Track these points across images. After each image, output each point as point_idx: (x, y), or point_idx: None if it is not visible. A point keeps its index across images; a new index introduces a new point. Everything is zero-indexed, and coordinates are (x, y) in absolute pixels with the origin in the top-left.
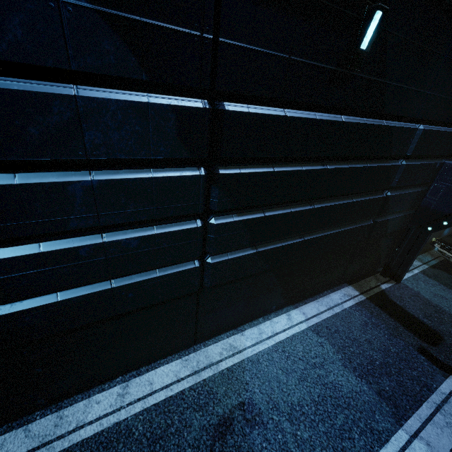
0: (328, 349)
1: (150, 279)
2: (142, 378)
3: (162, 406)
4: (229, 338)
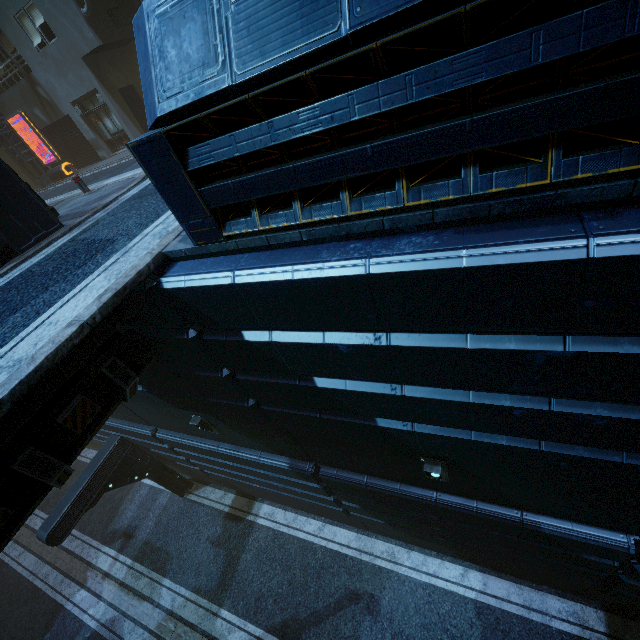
0: (474, 633)
1: (314, 503)
2: (332, 527)
3: (333, 553)
4: (395, 546)
